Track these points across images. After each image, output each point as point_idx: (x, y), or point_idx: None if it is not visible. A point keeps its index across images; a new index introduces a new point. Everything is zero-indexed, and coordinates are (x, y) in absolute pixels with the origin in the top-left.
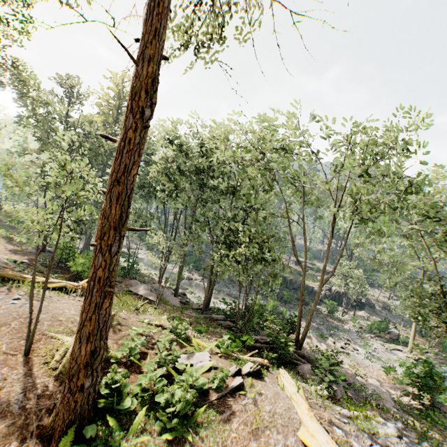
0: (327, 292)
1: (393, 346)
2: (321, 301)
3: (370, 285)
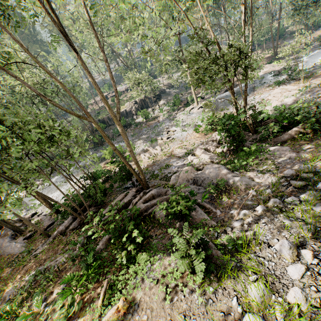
0: (136, 106)
1: (188, 108)
2: (137, 115)
3: (154, 78)
